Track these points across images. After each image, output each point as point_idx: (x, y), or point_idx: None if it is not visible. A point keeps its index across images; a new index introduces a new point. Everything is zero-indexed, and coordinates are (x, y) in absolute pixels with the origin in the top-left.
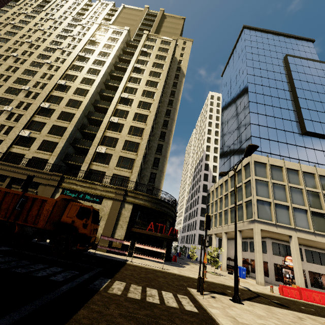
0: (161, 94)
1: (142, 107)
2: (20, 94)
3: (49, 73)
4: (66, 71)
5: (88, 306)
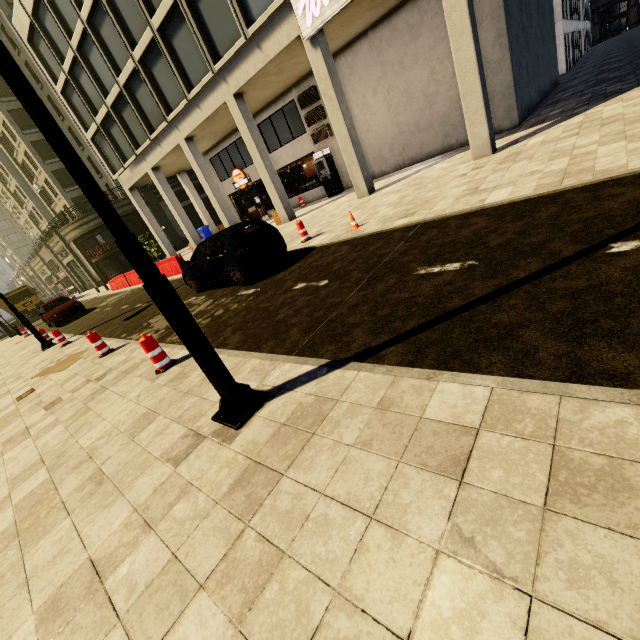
0: None
1: None
2: None
3: None
4: None
5: None
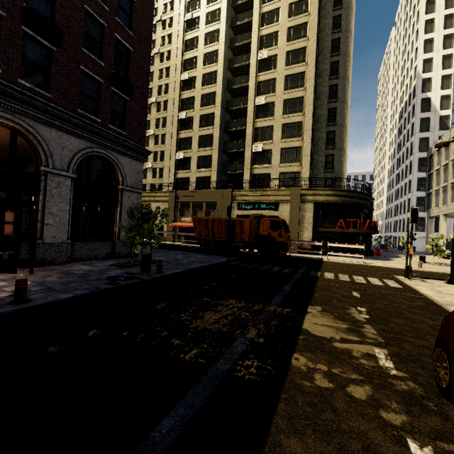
0: (317, 19)
1: (293, 61)
2: (151, 110)
3: (164, 68)
4: (182, 56)
5: (319, 283)
